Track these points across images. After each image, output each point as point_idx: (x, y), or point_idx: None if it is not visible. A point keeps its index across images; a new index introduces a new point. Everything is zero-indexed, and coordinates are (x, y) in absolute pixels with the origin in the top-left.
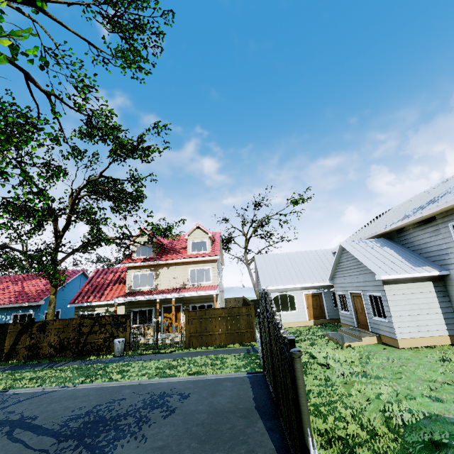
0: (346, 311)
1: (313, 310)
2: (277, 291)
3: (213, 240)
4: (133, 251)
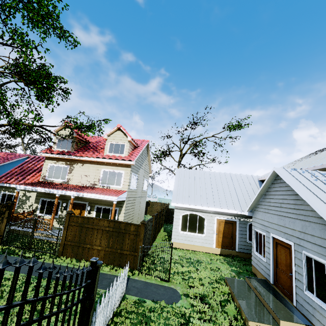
0: (261, 256)
1: (222, 238)
2: (187, 210)
3: (137, 145)
4: (53, 142)
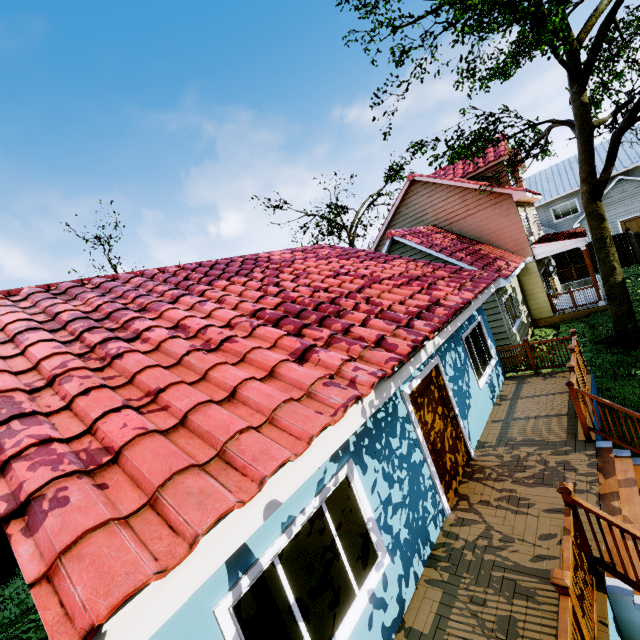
0: None
1: None
2: None
3: None
4: (507, 174)
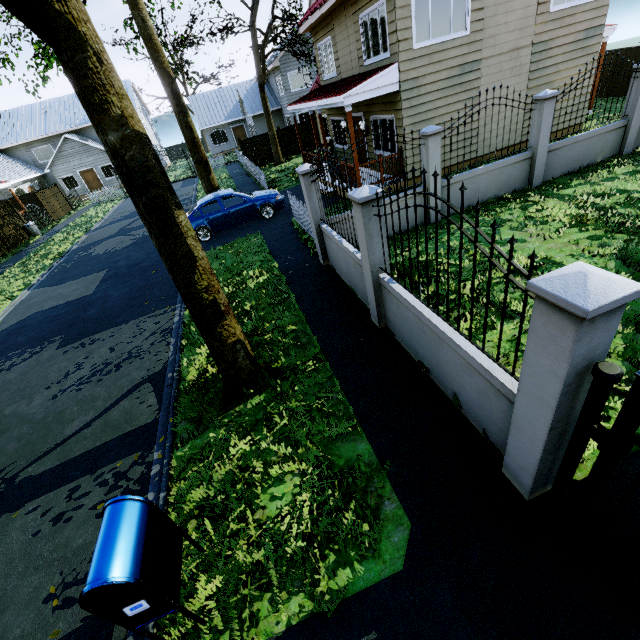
0: (76, 187)
1: None
2: (13, 187)
3: None
4: None
